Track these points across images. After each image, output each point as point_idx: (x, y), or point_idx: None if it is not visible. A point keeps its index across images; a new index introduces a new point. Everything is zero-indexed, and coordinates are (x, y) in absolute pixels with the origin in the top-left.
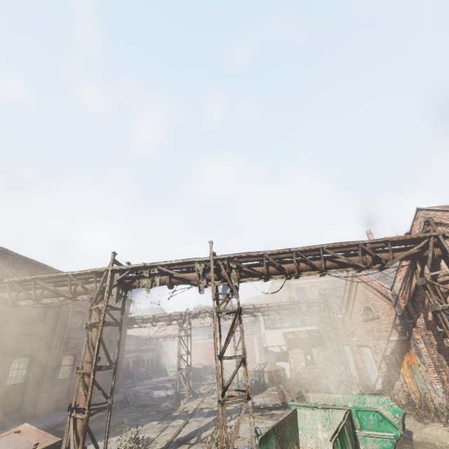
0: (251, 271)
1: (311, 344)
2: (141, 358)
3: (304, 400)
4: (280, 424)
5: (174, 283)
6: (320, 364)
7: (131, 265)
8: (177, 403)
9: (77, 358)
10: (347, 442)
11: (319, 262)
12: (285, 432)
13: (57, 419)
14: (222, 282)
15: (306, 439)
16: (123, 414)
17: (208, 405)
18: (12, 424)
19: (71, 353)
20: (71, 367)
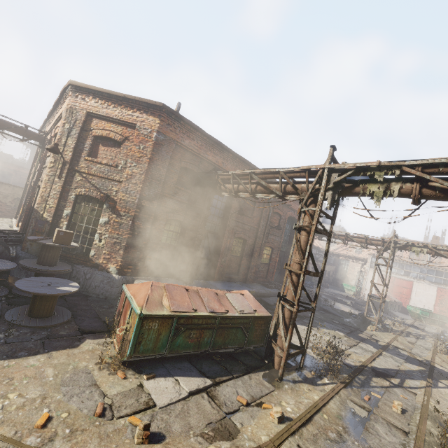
0: None
1: None
2: (319, 267)
3: None
4: None
5: (426, 195)
6: None
7: (357, 163)
8: (362, 326)
9: (273, 251)
10: None
11: None
12: None
13: (261, 291)
14: None
15: None
16: None
17: (405, 347)
18: (234, 281)
19: (269, 246)
20: (269, 257)
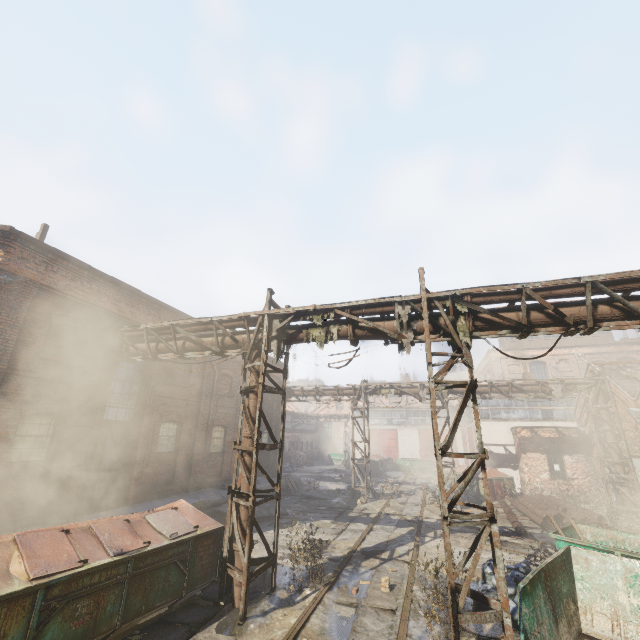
0: (495, 320)
1: (563, 449)
2: (299, 440)
3: (574, 535)
4: (548, 569)
5: (360, 336)
6: (577, 480)
7: (295, 308)
8: (353, 502)
9: (228, 431)
10: None
11: None
12: (556, 582)
13: (213, 497)
14: (441, 336)
15: (592, 598)
16: (286, 503)
17: (396, 510)
18: (167, 494)
19: (221, 425)
20: (223, 441)
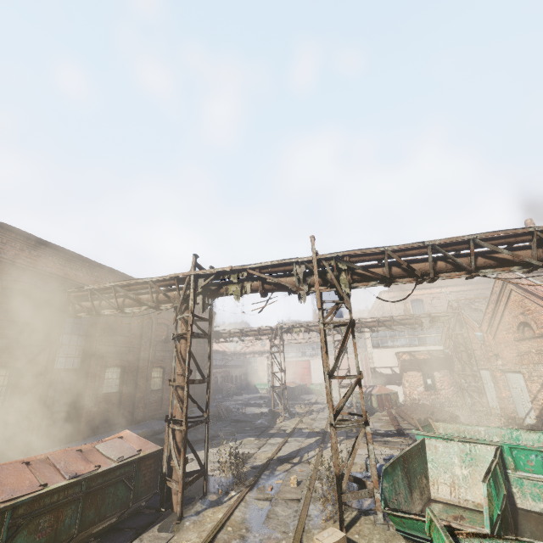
0: (367, 274)
1: (433, 367)
2: (229, 374)
3: (431, 430)
4: (406, 455)
5: (268, 289)
6: (444, 390)
7: (216, 269)
8: (273, 421)
9: (166, 371)
10: (500, 483)
11: (467, 260)
12: (412, 464)
13: (155, 427)
14: (329, 288)
15: (438, 473)
16: (217, 427)
17: (308, 425)
18: (114, 428)
19: (159, 366)
20: (162, 380)
